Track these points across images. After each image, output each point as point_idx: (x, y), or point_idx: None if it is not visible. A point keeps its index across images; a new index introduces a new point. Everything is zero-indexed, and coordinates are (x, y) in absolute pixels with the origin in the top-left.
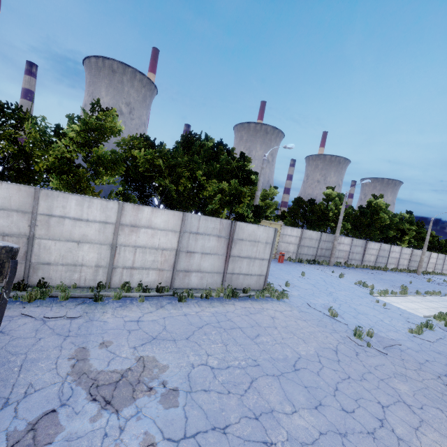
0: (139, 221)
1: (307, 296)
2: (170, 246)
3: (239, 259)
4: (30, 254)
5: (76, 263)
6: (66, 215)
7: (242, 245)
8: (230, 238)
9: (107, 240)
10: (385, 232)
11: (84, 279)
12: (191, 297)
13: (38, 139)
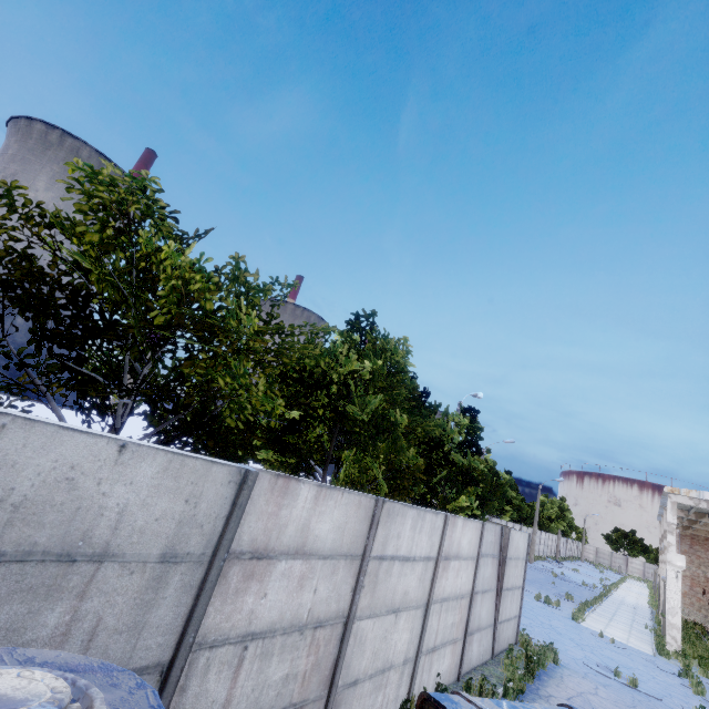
0: (451, 547)
1: (555, 644)
2: (467, 589)
3: (506, 593)
4: (340, 667)
5: (385, 665)
6: (397, 553)
7: (510, 568)
8: (501, 557)
9: (423, 596)
10: (501, 502)
11: (386, 702)
12: (508, 697)
13: (317, 374)
